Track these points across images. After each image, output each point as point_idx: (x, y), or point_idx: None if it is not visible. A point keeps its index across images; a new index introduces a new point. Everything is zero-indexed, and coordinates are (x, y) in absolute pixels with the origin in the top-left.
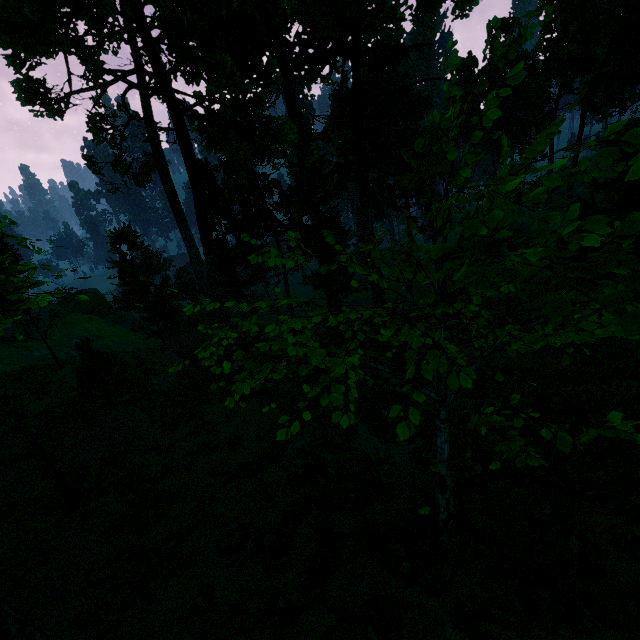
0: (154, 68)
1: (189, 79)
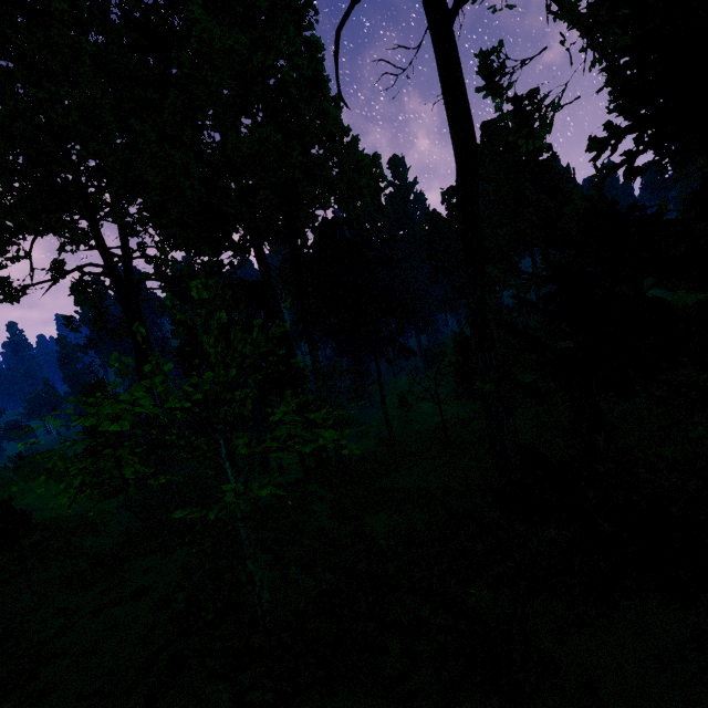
0: (104, 261)
1: (173, 247)
